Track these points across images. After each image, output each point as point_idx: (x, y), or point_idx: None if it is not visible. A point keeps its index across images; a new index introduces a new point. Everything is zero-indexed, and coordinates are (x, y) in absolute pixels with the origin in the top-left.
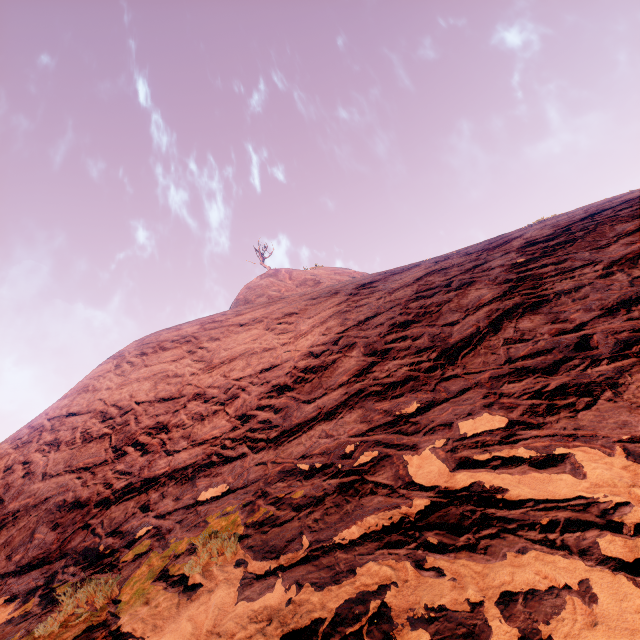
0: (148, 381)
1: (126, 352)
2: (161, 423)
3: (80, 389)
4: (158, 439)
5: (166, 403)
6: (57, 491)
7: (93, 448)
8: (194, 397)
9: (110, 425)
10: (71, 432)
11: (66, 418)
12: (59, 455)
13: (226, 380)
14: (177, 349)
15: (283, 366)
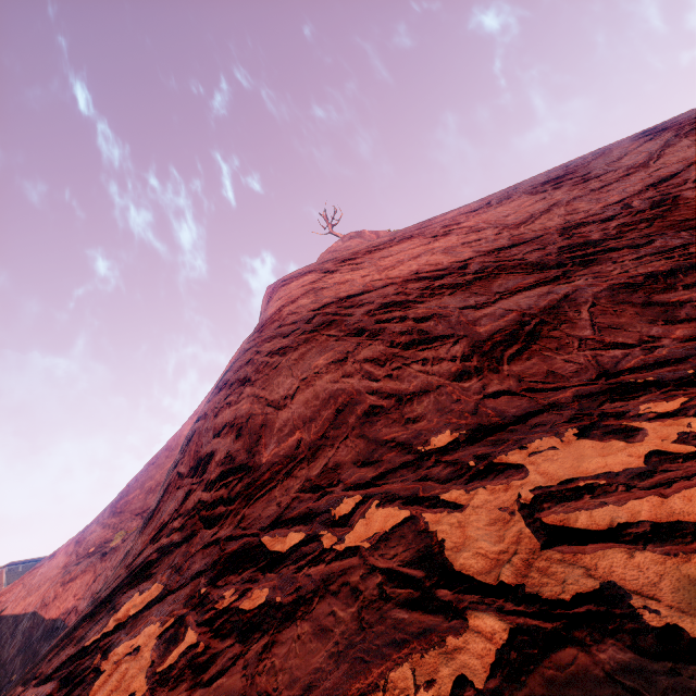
0: (426, 256)
1: (310, 269)
2: (573, 244)
3: (306, 292)
4: (619, 242)
5: (521, 246)
6: (561, 293)
7: (495, 282)
8: (566, 229)
9: (464, 275)
10: (399, 296)
11: (351, 299)
12: (440, 301)
13: (590, 211)
14: (404, 243)
15: (695, 167)
